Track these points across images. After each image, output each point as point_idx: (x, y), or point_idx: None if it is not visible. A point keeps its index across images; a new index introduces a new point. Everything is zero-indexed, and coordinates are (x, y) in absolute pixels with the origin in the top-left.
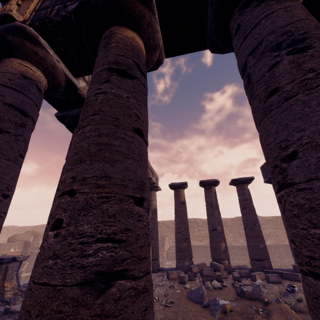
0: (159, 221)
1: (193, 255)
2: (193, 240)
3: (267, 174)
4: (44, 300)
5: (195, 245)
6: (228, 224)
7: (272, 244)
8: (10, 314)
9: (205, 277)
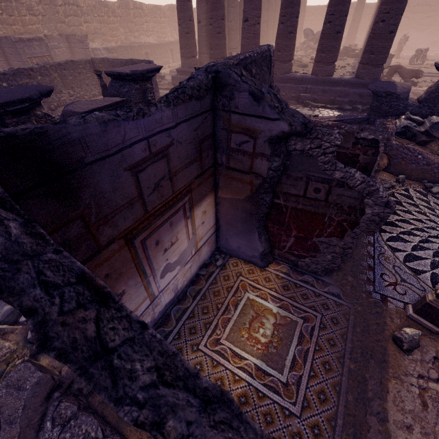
0: None
1: None
2: None
3: None
4: None
5: (122, 46)
6: (117, 12)
7: (176, 41)
8: None
9: None
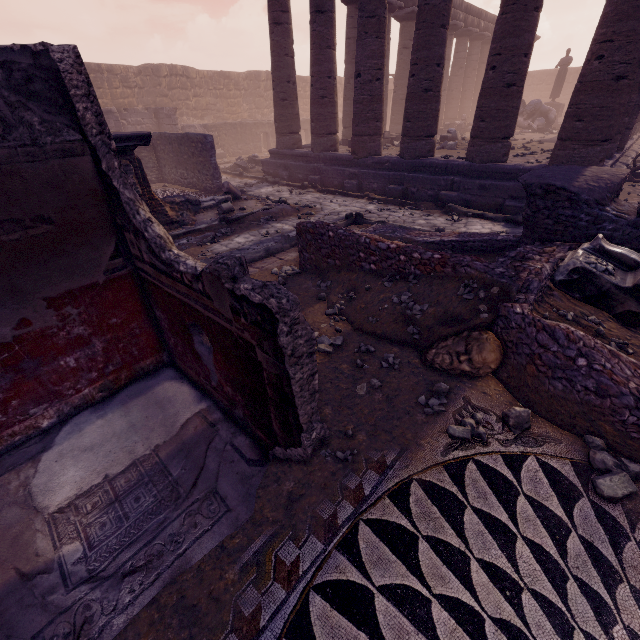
0: (99, 66)
1: (227, 141)
2: (188, 117)
3: (407, 3)
4: (639, 87)
5: (228, 123)
6: (241, 85)
7: None
8: (239, 222)
9: (384, 141)
